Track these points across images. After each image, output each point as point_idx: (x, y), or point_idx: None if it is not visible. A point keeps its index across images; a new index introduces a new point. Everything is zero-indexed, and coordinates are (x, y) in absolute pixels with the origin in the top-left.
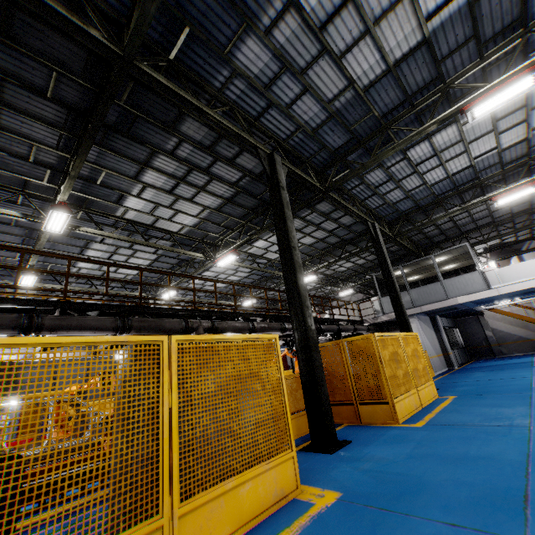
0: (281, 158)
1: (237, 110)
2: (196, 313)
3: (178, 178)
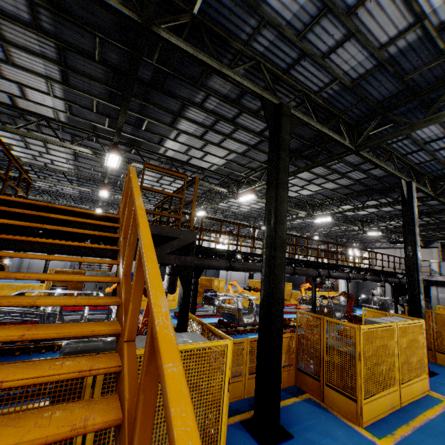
0: (413, 181)
1: (394, 153)
2: (317, 263)
3: (320, 175)
